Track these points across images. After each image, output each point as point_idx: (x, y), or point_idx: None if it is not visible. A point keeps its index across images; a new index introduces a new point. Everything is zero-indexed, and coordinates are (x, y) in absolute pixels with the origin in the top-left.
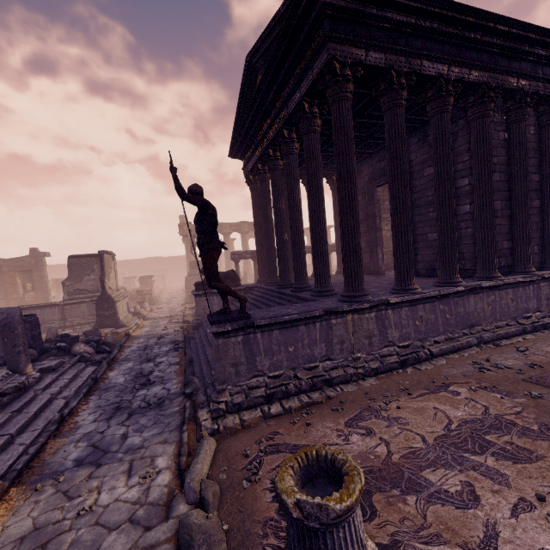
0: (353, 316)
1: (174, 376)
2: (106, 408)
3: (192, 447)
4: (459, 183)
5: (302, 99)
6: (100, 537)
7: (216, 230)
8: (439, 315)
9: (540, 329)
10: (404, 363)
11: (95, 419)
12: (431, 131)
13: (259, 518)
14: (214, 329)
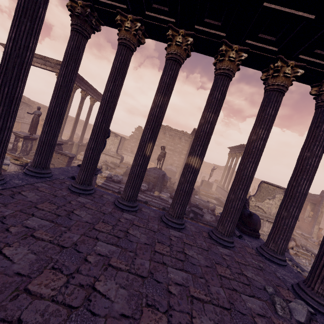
0: None
1: None
2: None
3: None
4: None
5: None
6: None
7: None
8: None
9: None
10: None
11: None
12: None
13: None
14: None
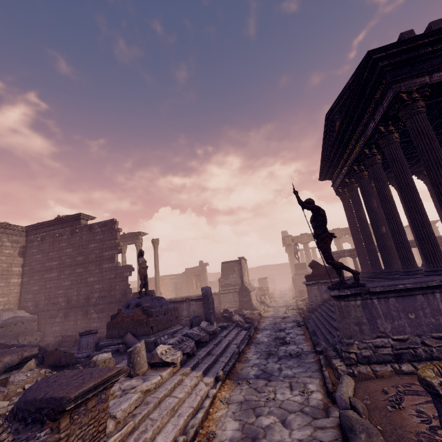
0: None
1: (303, 341)
2: (262, 353)
3: (333, 381)
4: None
5: (376, 125)
6: (285, 414)
7: (326, 225)
8: None
9: None
10: None
11: (258, 358)
12: None
13: (410, 430)
14: (336, 293)
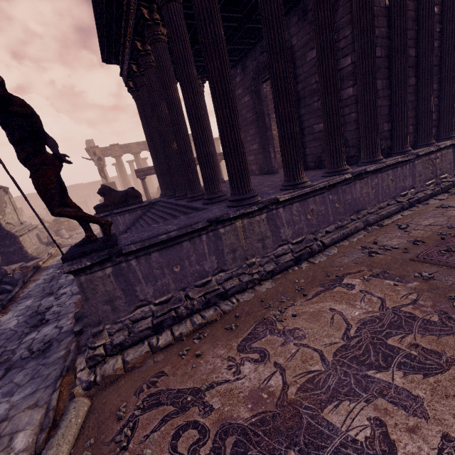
0: (243, 221)
1: (72, 309)
2: None
3: (60, 412)
4: (341, 64)
5: None
6: None
7: (40, 138)
8: (329, 206)
9: (415, 204)
10: (299, 260)
11: None
12: None
13: None
14: (65, 268)
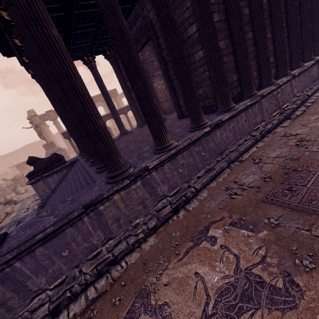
0: (120, 194)
1: None
2: None
3: None
4: (190, 31)
5: None
6: None
7: None
8: (196, 156)
9: (266, 134)
10: (176, 209)
11: None
12: None
13: None
14: None
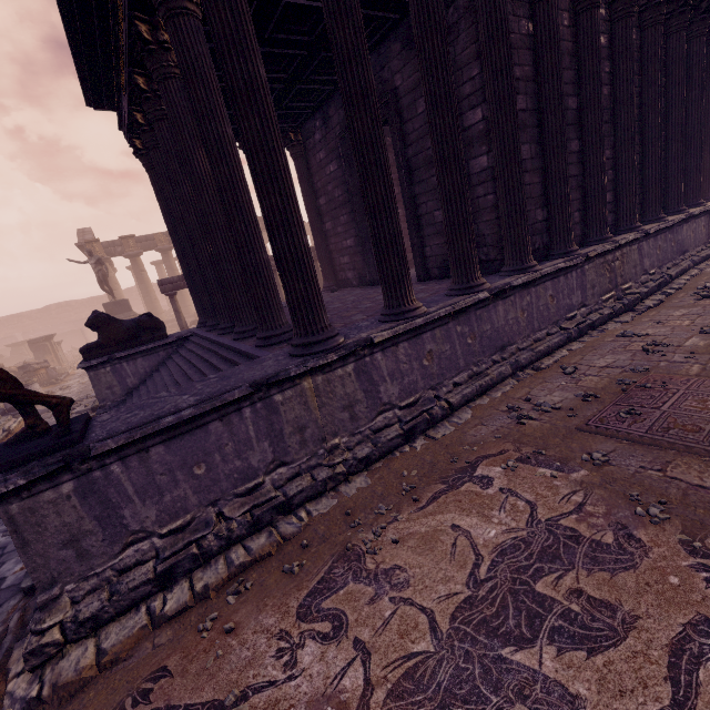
0: (314, 380)
1: None
2: None
3: None
4: (469, 119)
5: None
6: None
7: None
8: (457, 343)
9: (588, 331)
10: (411, 434)
11: None
12: (411, 10)
13: None
14: None
